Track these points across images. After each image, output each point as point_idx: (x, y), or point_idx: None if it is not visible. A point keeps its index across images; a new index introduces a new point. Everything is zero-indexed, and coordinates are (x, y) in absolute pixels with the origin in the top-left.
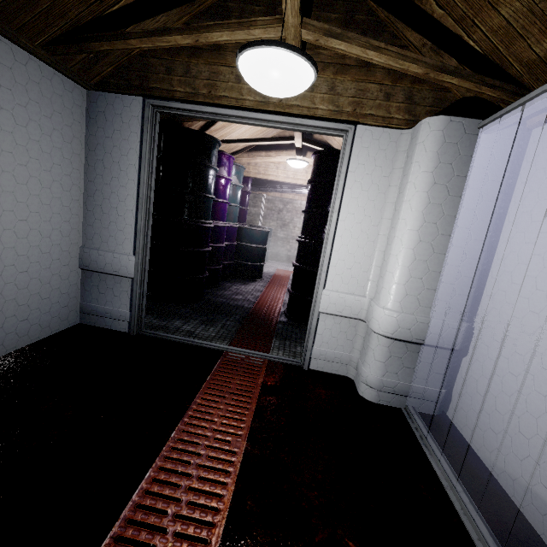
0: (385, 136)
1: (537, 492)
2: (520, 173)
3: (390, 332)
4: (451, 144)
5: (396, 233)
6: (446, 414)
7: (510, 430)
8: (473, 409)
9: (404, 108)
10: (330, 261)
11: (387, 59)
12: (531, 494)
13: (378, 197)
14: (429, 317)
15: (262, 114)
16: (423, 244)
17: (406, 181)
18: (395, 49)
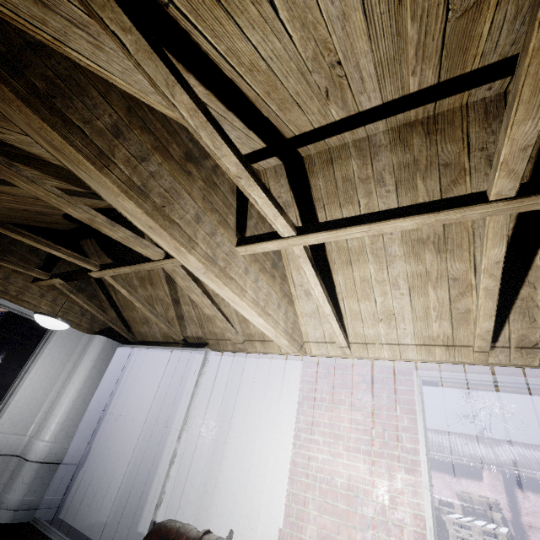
0: (75, 333)
1: (103, 522)
2: (128, 367)
3: (43, 457)
4: (106, 350)
5: (66, 391)
6: (59, 517)
7: (98, 498)
8: (80, 500)
9: (89, 322)
10: (8, 408)
11: (91, 309)
12: (100, 525)
13: (60, 366)
14: (70, 444)
15: (2, 300)
16: (80, 399)
17: (80, 362)
18: (96, 308)
